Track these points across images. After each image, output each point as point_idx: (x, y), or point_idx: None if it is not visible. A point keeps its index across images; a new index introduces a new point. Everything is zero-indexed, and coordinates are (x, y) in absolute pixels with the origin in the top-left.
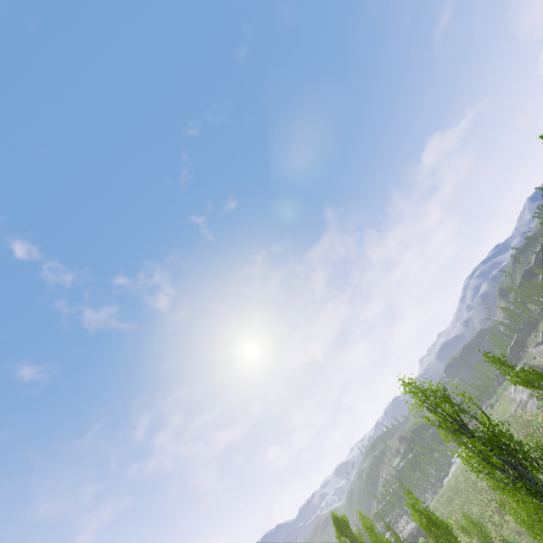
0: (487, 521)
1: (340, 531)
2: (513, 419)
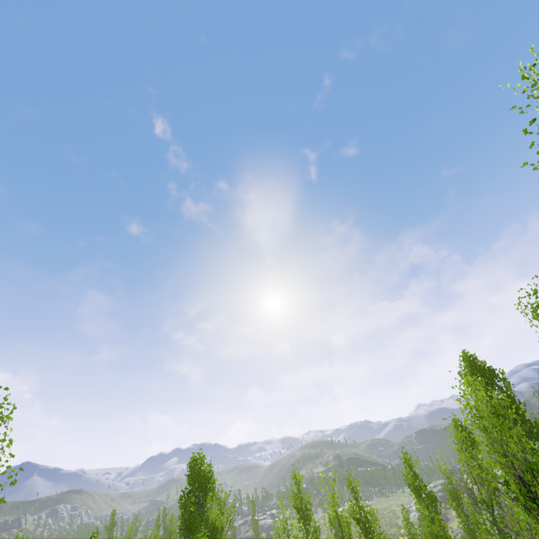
0: None
1: None
2: (392, 514)
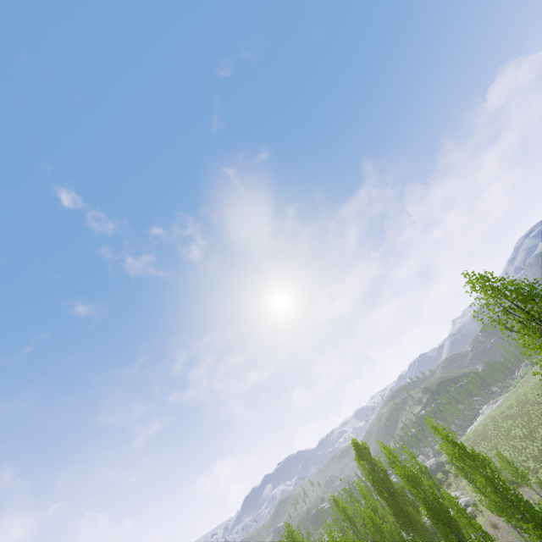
0: (519, 465)
1: (360, 455)
2: None
